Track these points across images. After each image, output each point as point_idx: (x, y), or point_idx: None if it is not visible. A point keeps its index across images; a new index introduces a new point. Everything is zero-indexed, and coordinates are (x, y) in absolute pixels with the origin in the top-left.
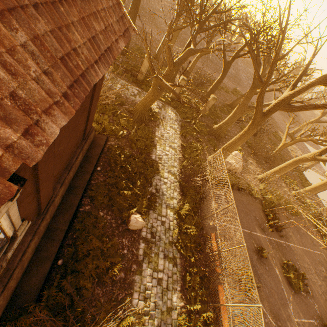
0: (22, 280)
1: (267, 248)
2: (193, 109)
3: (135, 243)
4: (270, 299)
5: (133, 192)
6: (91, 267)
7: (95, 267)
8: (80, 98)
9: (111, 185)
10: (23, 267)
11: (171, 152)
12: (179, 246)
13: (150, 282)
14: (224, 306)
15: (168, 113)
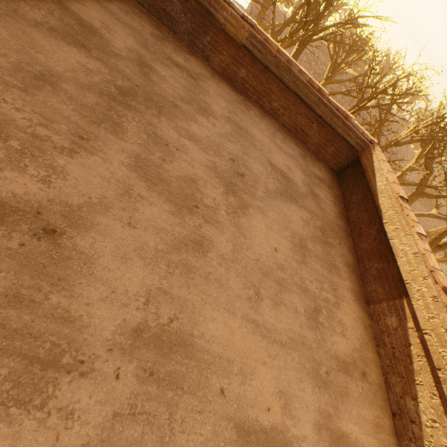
0: None
1: None
2: None
3: None
4: None
5: None
6: None
7: None
8: None
9: None
10: None
11: None
12: None
13: None
14: None
15: None
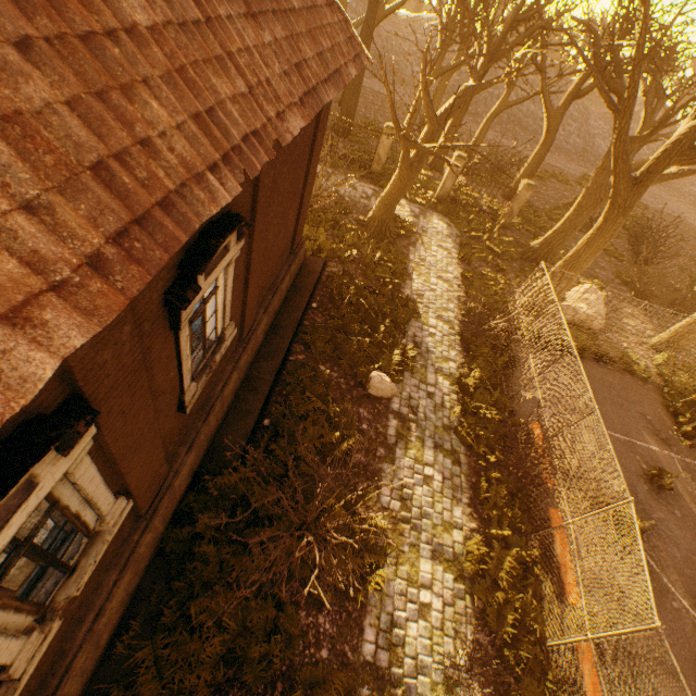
0: (220, 432)
1: (679, 477)
2: (486, 215)
3: (381, 418)
4: (685, 571)
5: (373, 342)
6: (311, 434)
7: (317, 437)
8: (314, 111)
9: (336, 330)
10: (223, 409)
11: (441, 287)
12: (463, 433)
13: (411, 478)
14: (558, 528)
15: (432, 224)
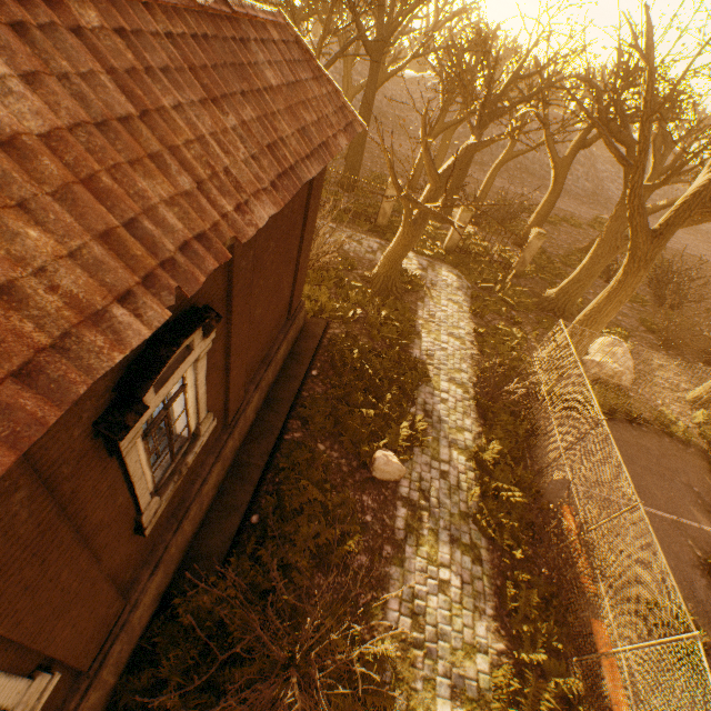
0: (199, 535)
1: None
2: (497, 265)
3: (387, 506)
4: None
5: (379, 413)
6: (306, 533)
7: (313, 535)
8: (290, 192)
9: (337, 401)
10: (202, 509)
11: (452, 345)
12: (483, 522)
13: (424, 584)
14: (606, 656)
15: (441, 276)
